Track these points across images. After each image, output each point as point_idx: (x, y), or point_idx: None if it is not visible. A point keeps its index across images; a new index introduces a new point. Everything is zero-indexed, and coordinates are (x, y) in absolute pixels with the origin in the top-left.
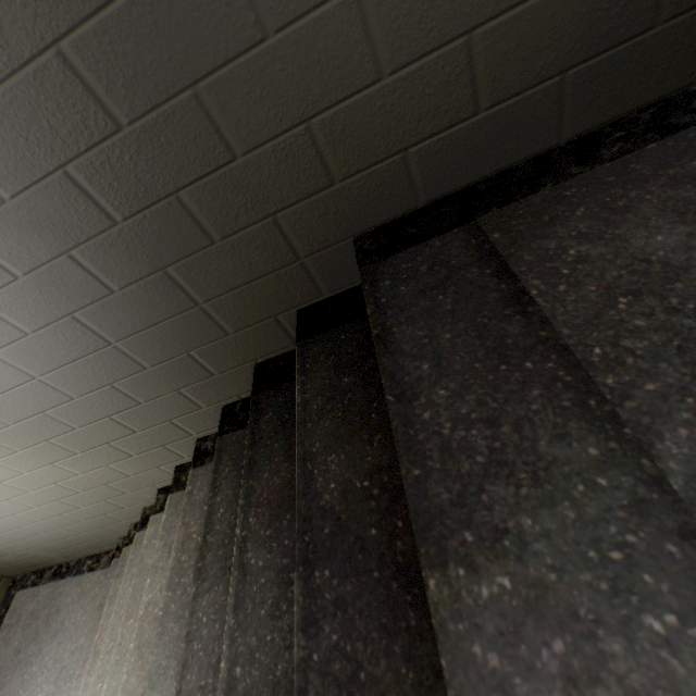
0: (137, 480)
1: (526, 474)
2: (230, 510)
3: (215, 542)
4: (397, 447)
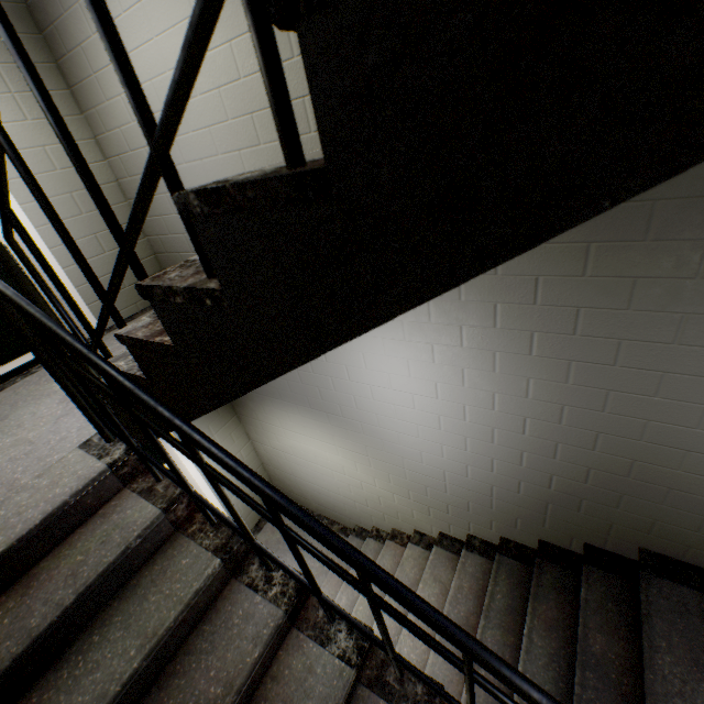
0: (413, 520)
1: (689, 703)
2: (504, 598)
3: (495, 608)
4: (644, 662)
